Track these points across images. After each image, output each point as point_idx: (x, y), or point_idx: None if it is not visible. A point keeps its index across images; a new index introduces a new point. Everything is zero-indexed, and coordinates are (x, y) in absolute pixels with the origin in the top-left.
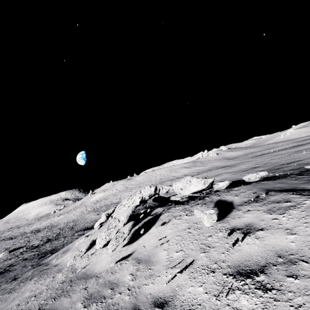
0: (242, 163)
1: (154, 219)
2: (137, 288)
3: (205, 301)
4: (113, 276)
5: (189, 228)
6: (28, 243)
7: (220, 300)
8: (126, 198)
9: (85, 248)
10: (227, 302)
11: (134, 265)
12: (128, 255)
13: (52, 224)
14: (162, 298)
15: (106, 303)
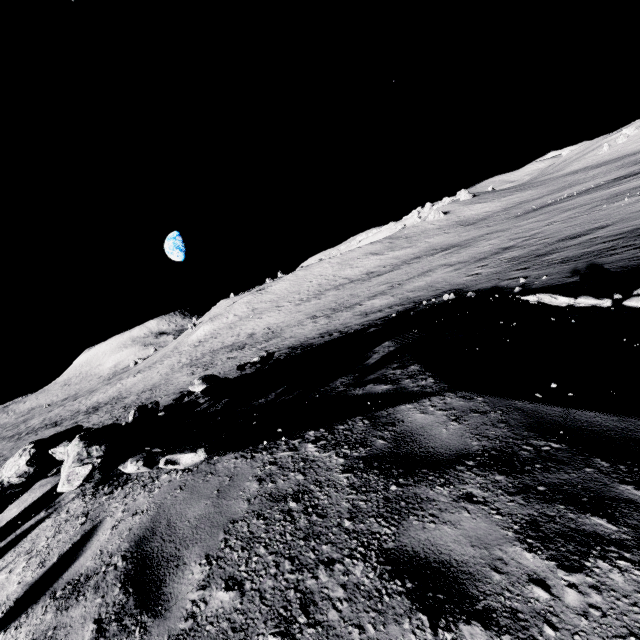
0: (486, 236)
1: (27, 532)
2: None
3: None
4: None
5: None
6: None
7: None
8: None
9: None
10: None
11: None
12: None
13: (121, 393)
14: None
15: None
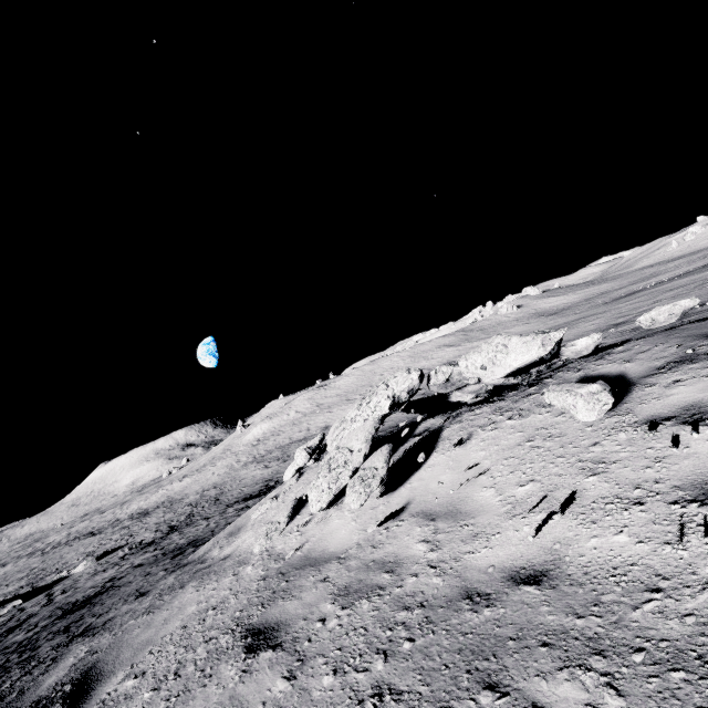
0: (583, 319)
1: (429, 440)
2: (454, 562)
3: (645, 557)
4: (380, 552)
5: (529, 440)
6: (130, 539)
7: (686, 549)
8: (349, 407)
9: (285, 516)
10: (707, 550)
11: (422, 525)
12: (397, 510)
13: (171, 497)
14: (526, 569)
15: (391, 596)
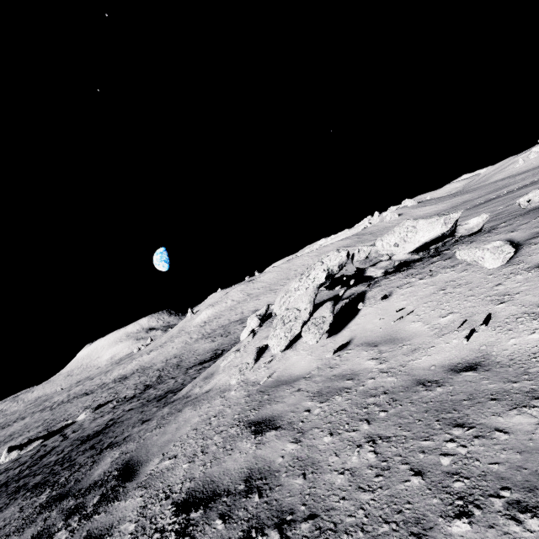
0: None
1: (356, 300)
2: (401, 367)
3: None
4: (338, 370)
5: (442, 289)
6: (116, 395)
7: None
8: (290, 282)
9: (252, 359)
10: None
11: (368, 350)
12: (343, 344)
13: (142, 365)
14: (462, 363)
15: (358, 391)
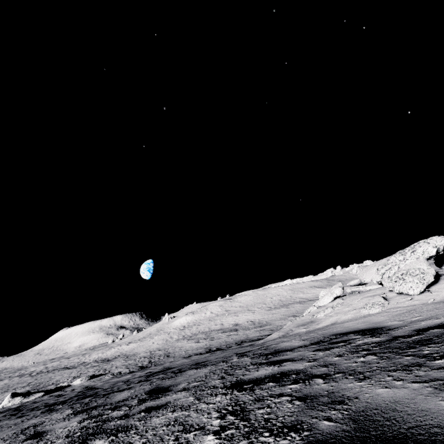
0: None
1: None
2: None
3: None
4: None
5: None
6: (107, 371)
7: None
8: (380, 261)
9: (382, 299)
10: None
11: None
12: None
13: (124, 353)
14: None
15: None
